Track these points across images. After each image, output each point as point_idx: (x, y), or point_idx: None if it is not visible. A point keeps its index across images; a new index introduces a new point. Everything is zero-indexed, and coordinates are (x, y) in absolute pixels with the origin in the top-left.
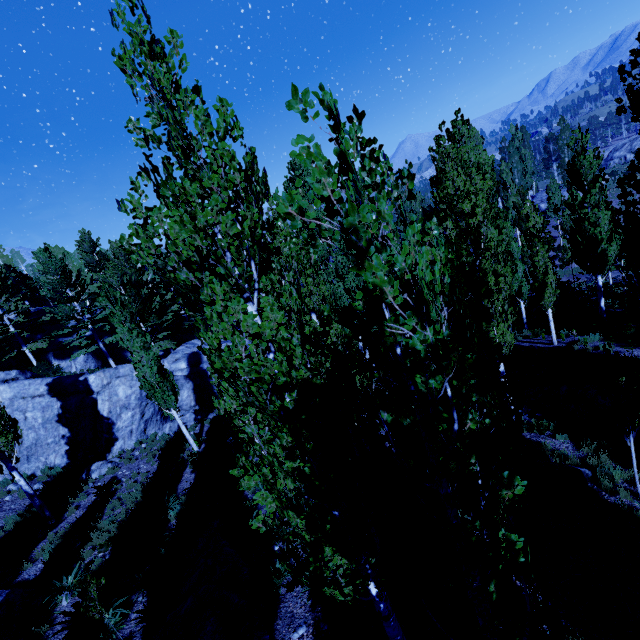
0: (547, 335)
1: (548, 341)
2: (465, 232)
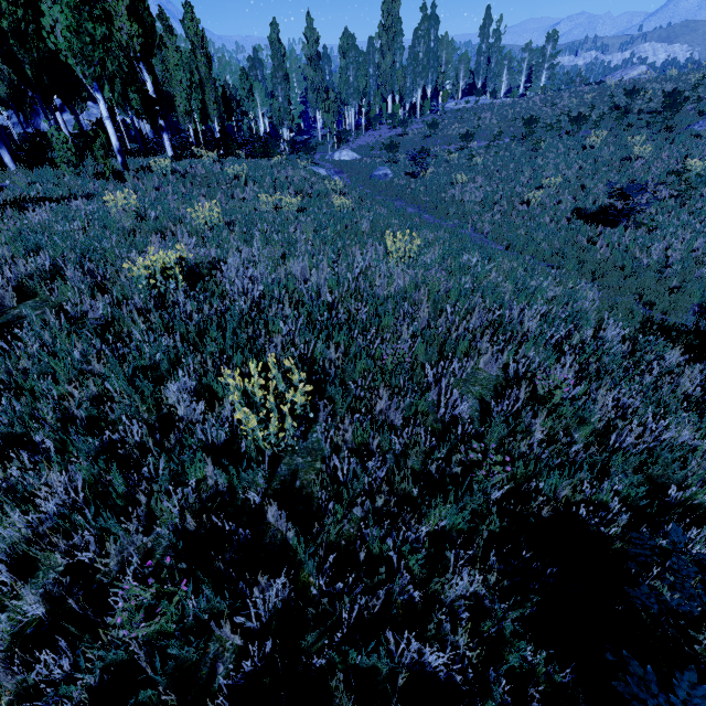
0: None
1: None
2: None
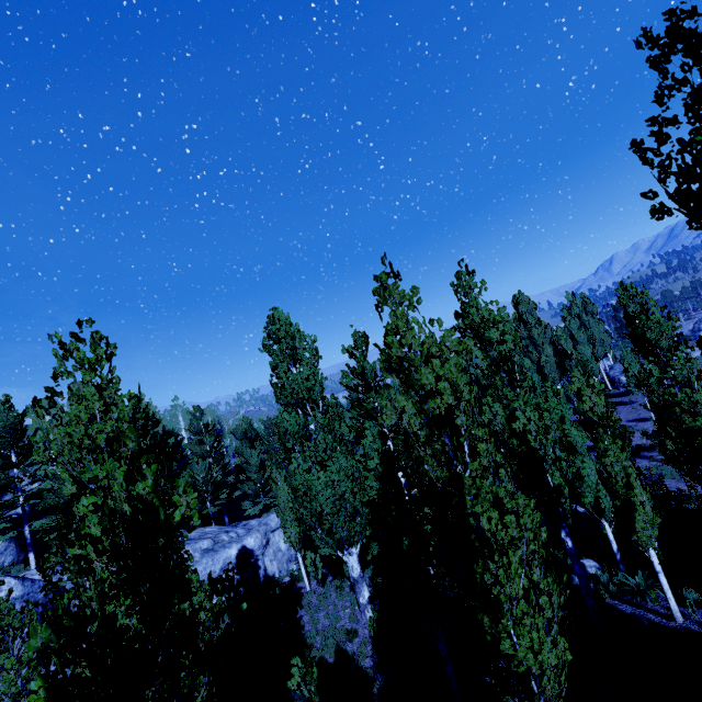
0: (661, 593)
1: (665, 609)
2: (435, 421)
